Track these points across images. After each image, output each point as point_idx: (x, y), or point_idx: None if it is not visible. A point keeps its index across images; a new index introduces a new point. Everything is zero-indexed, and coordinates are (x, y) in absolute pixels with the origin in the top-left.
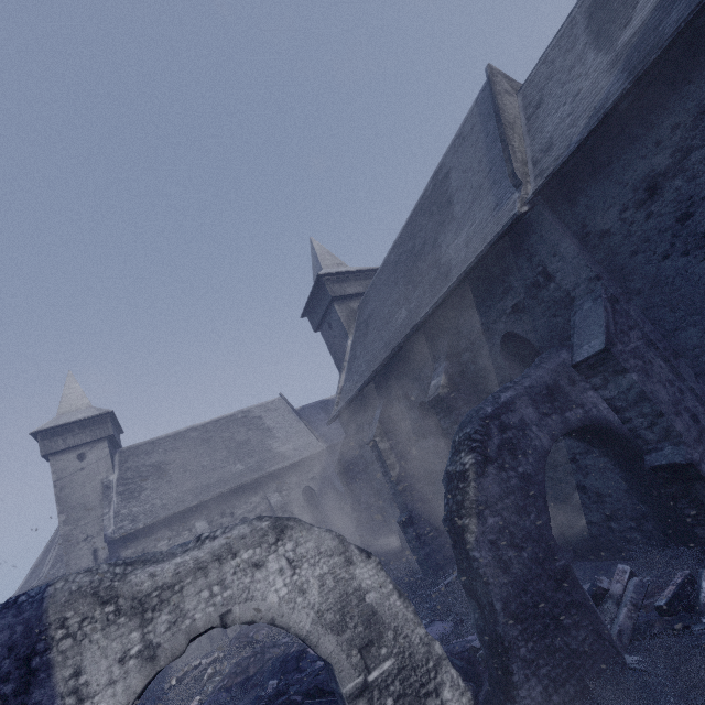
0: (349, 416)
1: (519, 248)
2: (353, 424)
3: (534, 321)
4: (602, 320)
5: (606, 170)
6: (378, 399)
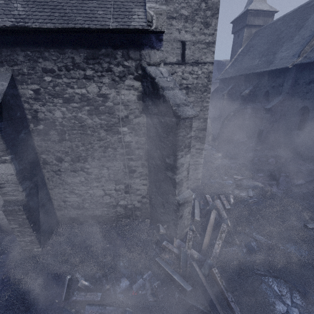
0: (223, 81)
1: (284, 73)
2: (222, 84)
3: (273, 92)
4: (275, 103)
5: (310, 70)
6: (233, 82)
